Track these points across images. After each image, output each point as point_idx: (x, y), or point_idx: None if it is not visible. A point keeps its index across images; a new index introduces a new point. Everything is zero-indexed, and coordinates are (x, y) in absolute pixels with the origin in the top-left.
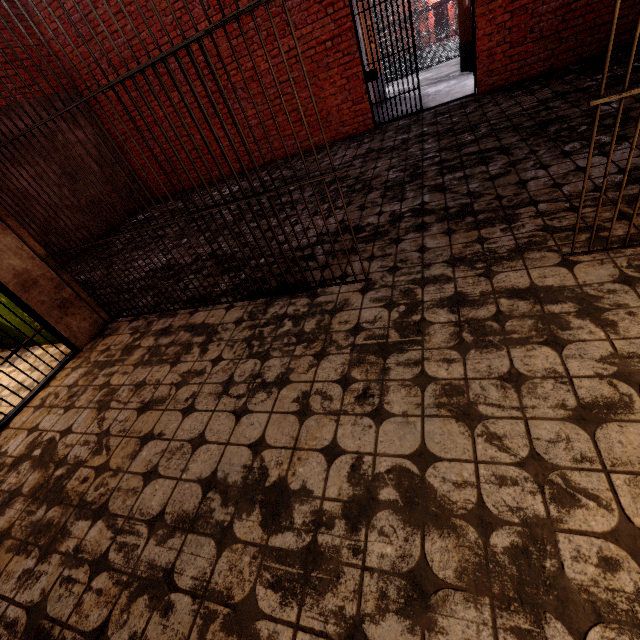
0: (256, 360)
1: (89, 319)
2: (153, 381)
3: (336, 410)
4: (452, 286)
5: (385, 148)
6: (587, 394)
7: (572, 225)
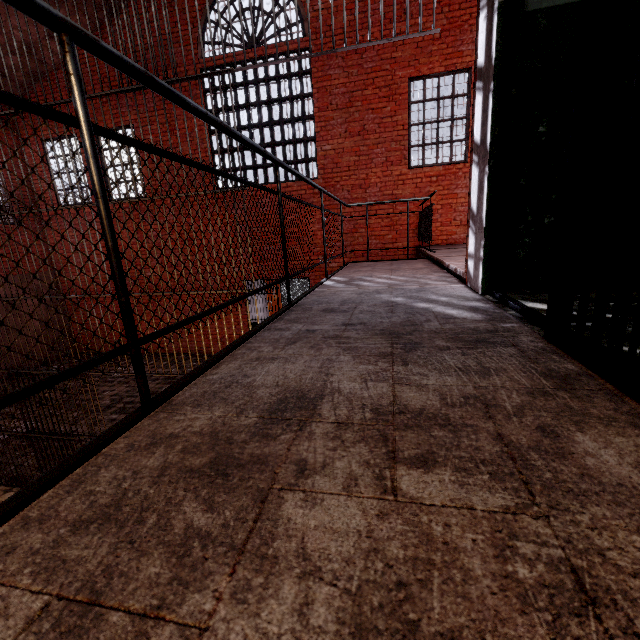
0: None
1: None
2: None
3: None
4: None
5: None
6: None
7: None
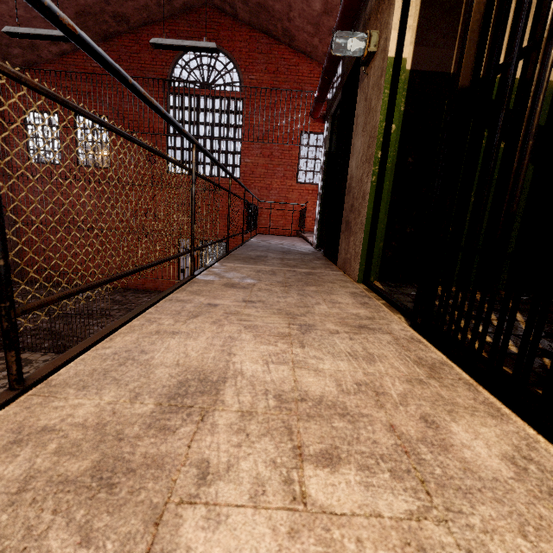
0: None
1: None
2: None
3: None
4: None
5: None
6: None
7: None
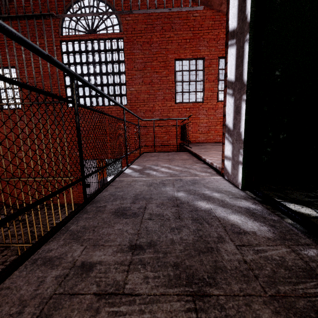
0: None
1: None
2: None
3: None
4: None
5: None
6: None
7: None
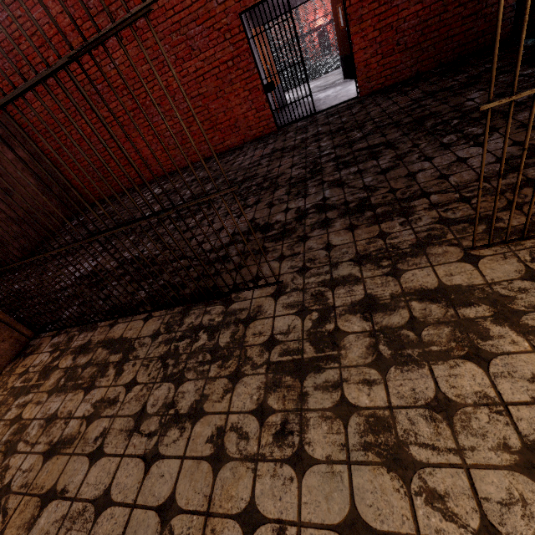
0: (170, 384)
1: (9, 339)
2: (65, 413)
3: (253, 454)
4: (361, 288)
5: (287, 147)
6: (530, 429)
7: (466, 216)
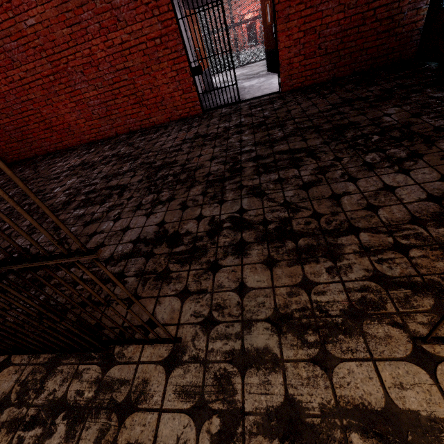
0: None
1: None
2: None
3: None
4: (281, 380)
5: (210, 135)
6: None
7: (406, 277)
